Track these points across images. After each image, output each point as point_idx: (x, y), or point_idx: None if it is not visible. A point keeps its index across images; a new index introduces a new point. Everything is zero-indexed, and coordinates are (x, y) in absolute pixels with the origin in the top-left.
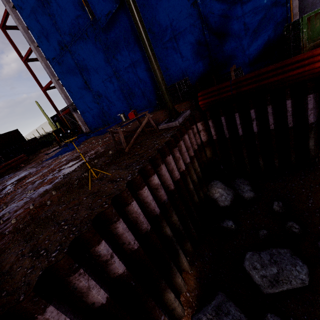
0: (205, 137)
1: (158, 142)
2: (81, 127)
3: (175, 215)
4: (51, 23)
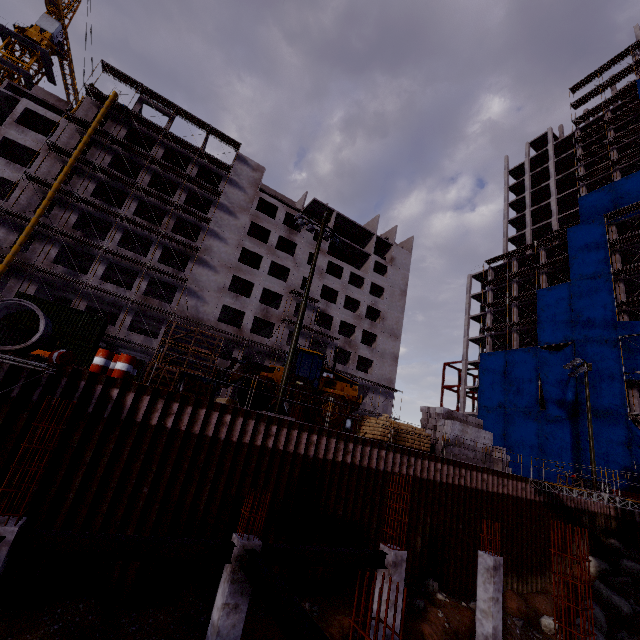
0: (613, 513)
1: None
2: None
3: (587, 520)
4: (503, 392)
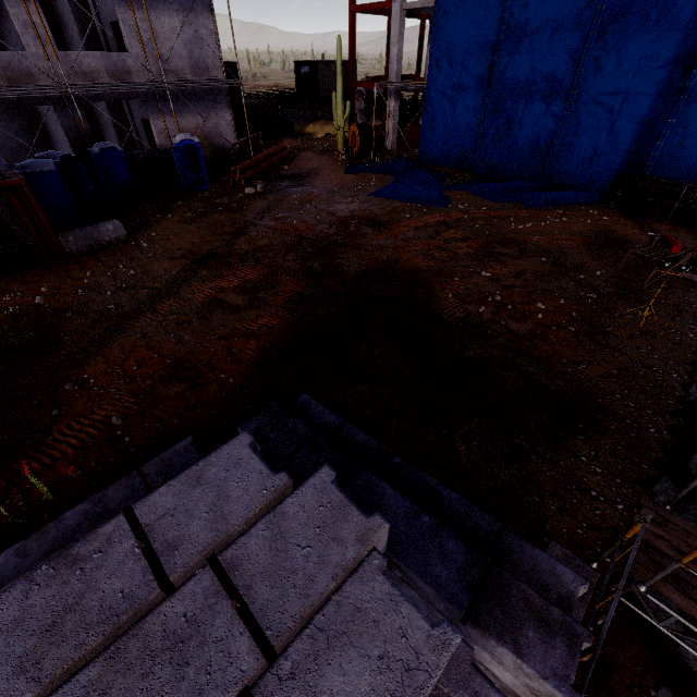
0: None
1: (693, 301)
2: (387, 134)
3: None
4: None
